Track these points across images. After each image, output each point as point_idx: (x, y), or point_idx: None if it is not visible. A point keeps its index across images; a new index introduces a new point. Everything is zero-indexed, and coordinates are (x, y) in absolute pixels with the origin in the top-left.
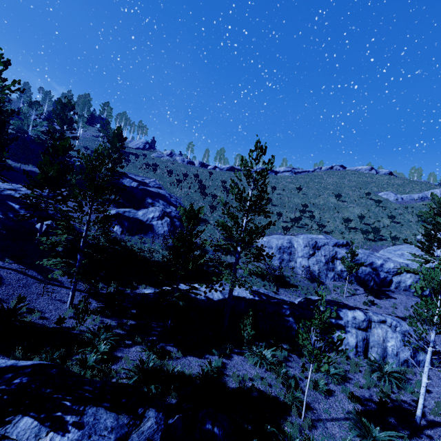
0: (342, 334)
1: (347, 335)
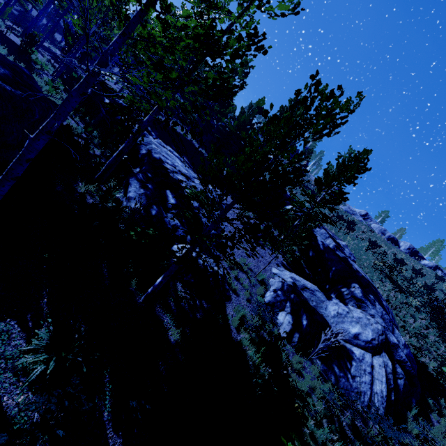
0: None
1: None
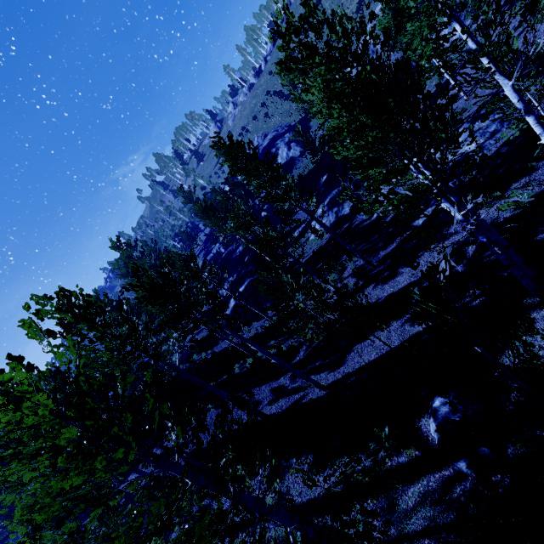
0: None
1: None
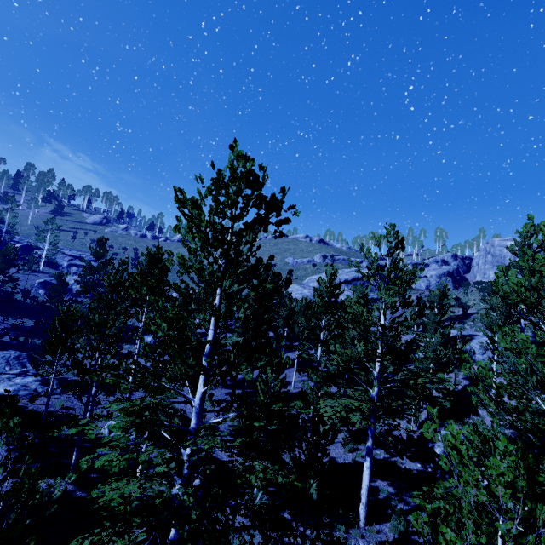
0: (147, 336)
1: (148, 336)
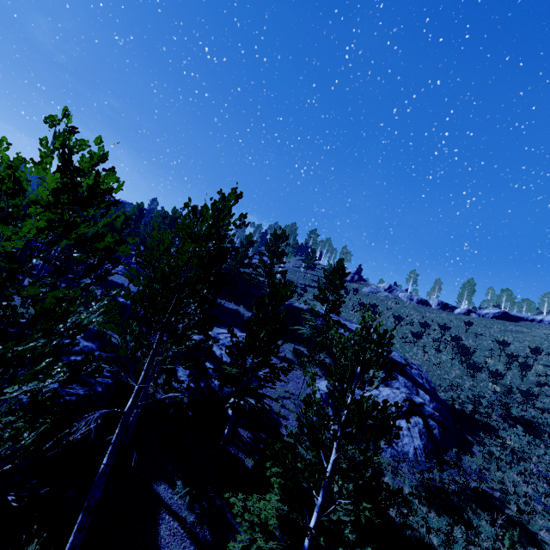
0: None
1: None
